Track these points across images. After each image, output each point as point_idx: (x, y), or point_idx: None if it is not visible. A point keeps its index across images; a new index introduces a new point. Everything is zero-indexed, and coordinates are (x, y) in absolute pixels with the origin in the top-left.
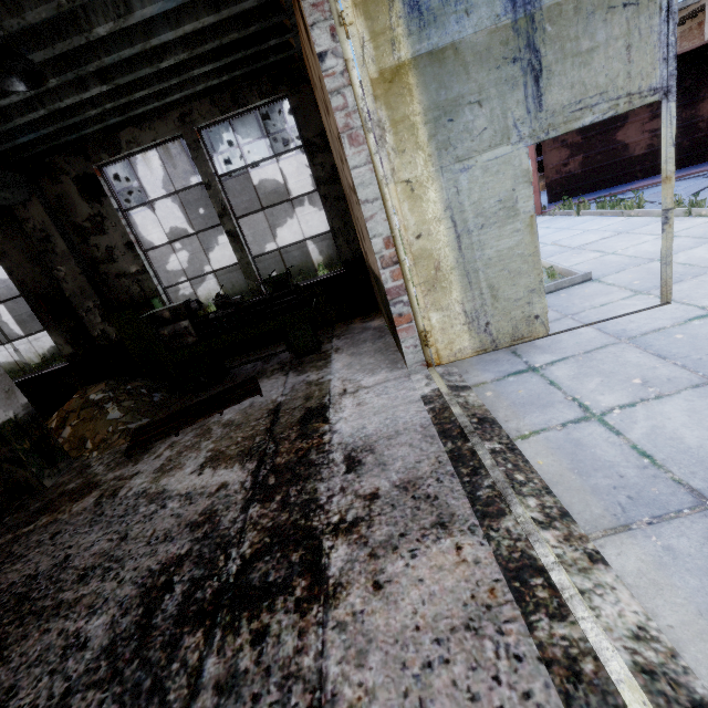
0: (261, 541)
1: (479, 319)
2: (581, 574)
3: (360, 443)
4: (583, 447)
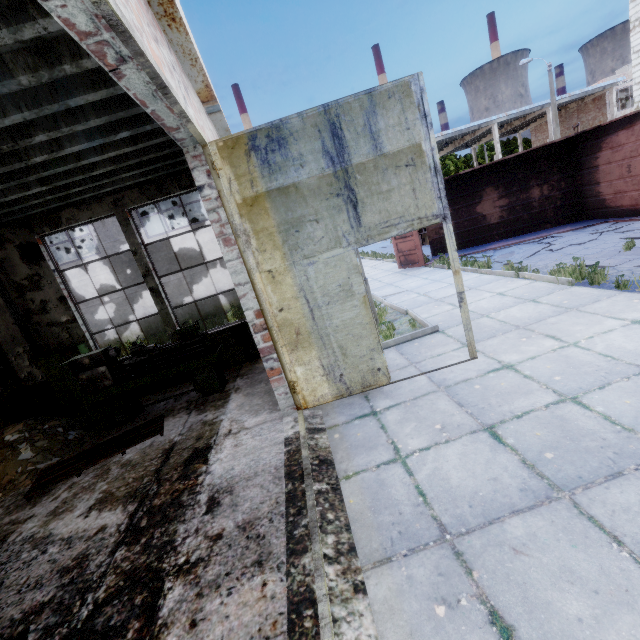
0: (116, 585)
1: (334, 371)
2: (342, 604)
3: (224, 484)
4: (384, 487)
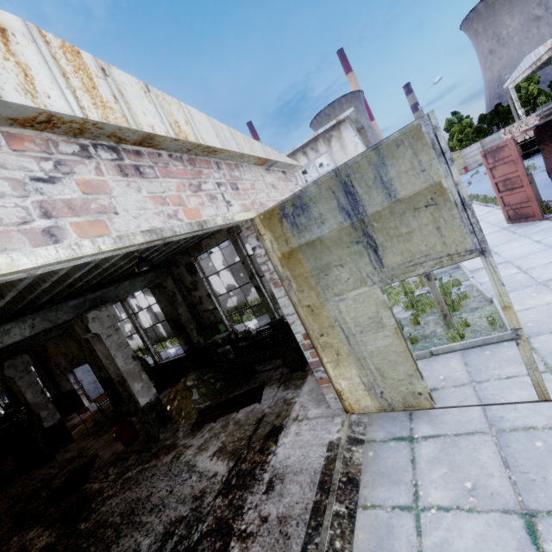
0: (211, 525)
1: (374, 388)
2: None
3: (281, 470)
4: (390, 535)
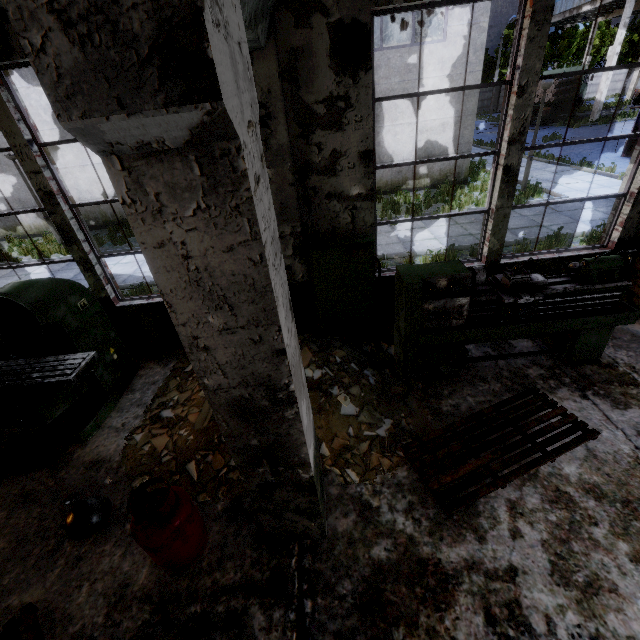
0: None
1: None
2: None
3: None
4: None
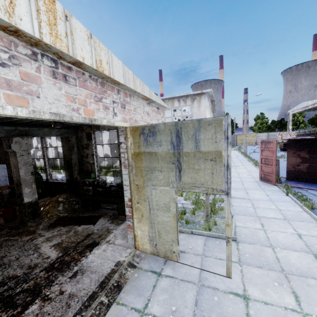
0: (30, 286)
1: (153, 241)
2: None
3: (85, 267)
4: None
